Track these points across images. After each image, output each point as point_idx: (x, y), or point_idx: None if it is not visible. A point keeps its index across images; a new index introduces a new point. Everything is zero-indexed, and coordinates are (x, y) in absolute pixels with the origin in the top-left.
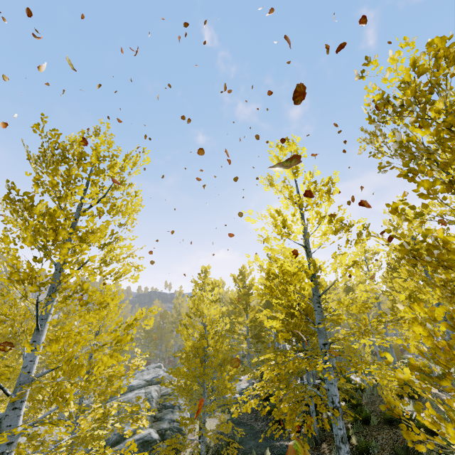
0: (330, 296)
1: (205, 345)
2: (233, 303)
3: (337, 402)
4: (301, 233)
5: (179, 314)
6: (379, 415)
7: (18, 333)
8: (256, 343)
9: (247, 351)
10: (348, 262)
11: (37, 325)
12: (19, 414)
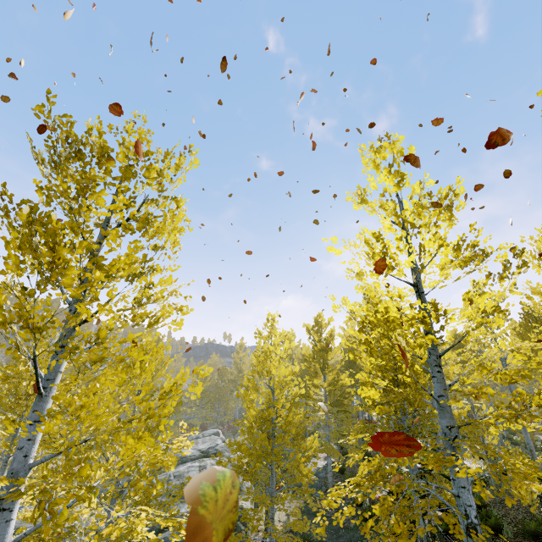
0: (450, 356)
1: (273, 416)
2: (307, 360)
3: (473, 517)
4: (411, 265)
5: (240, 371)
6: (514, 523)
7: (23, 396)
8: (336, 413)
9: (325, 422)
10: (487, 307)
11: (38, 389)
12: (9, 518)
